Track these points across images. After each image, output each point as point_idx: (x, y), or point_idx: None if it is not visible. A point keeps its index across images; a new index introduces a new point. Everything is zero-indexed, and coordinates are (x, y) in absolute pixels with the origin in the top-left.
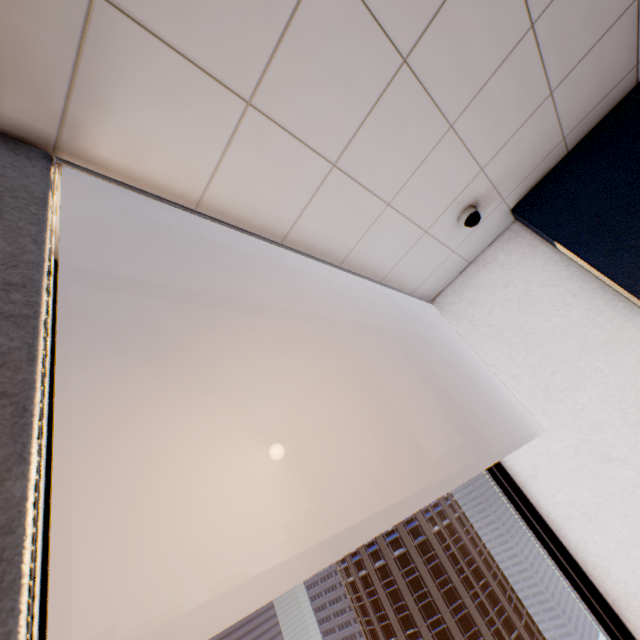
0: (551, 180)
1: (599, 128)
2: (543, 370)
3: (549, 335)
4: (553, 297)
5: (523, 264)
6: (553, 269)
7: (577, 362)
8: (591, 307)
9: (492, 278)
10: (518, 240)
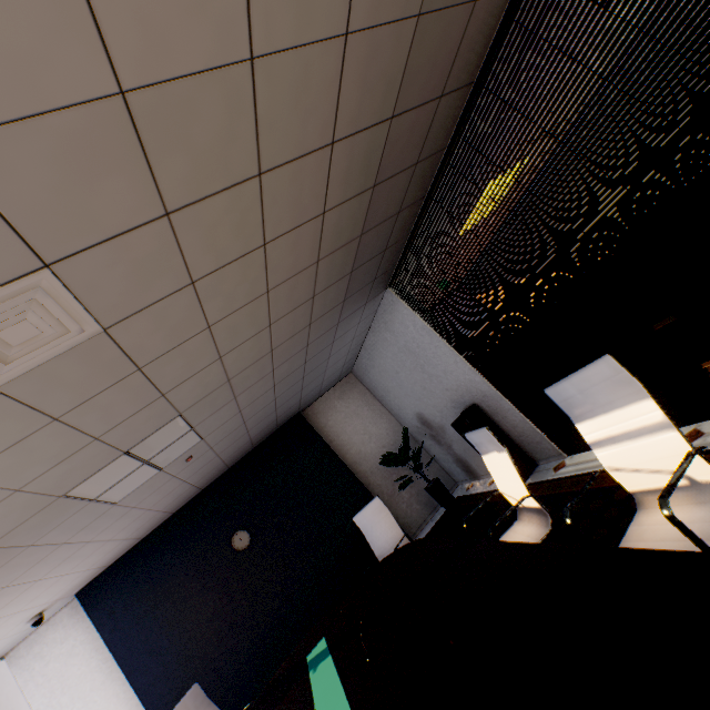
0: (100, 579)
1: (127, 555)
2: (68, 707)
3: (78, 679)
4: (87, 651)
5: (78, 626)
6: (92, 631)
7: (88, 697)
8: (103, 658)
9: (57, 635)
10: (79, 607)
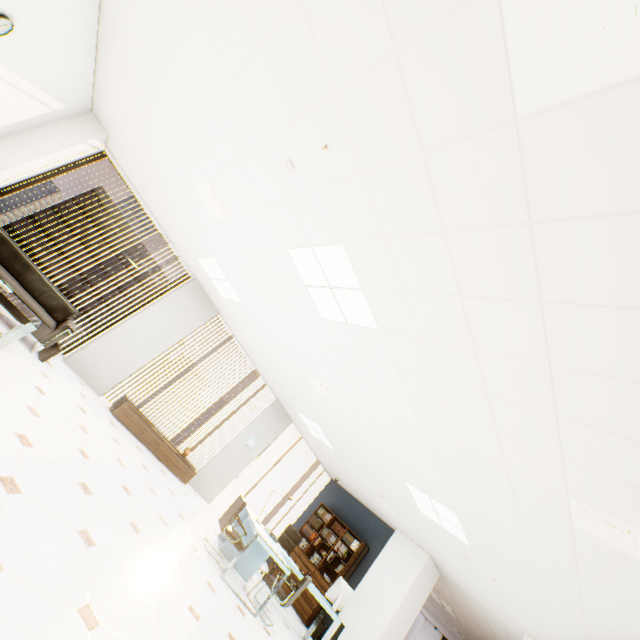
0: None
1: None
2: None
3: None
4: None
5: (436, 638)
6: None
7: None
8: None
9: (432, 632)
10: (440, 636)
